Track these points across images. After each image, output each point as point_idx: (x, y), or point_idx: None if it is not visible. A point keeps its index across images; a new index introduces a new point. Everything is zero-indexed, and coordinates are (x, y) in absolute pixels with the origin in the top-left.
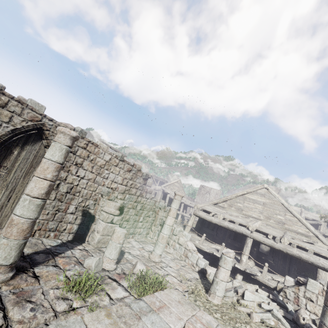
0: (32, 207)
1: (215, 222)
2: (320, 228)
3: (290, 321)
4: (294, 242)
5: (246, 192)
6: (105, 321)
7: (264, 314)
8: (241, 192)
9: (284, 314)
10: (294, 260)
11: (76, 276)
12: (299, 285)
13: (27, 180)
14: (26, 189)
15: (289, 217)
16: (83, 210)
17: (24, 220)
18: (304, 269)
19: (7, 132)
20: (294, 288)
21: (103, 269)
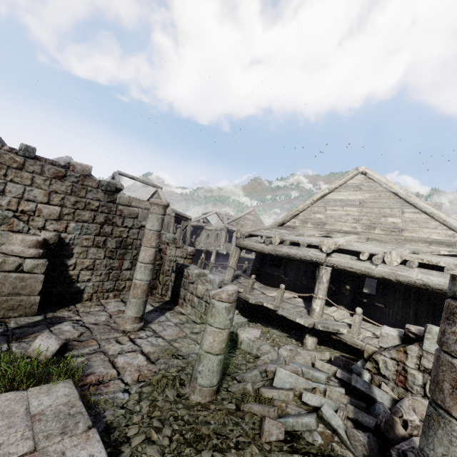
0: None
1: (268, 252)
2: None
3: (370, 431)
4: (413, 257)
5: (327, 190)
6: None
7: (299, 420)
8: (319, 194)
9: (356, 416)
10: (427, 296)
11: None
12: (409, 343)
13: None
14: None
15: (412, 215)
16: None
17: None
18: None
19: None
20: (395, 352)
21: None
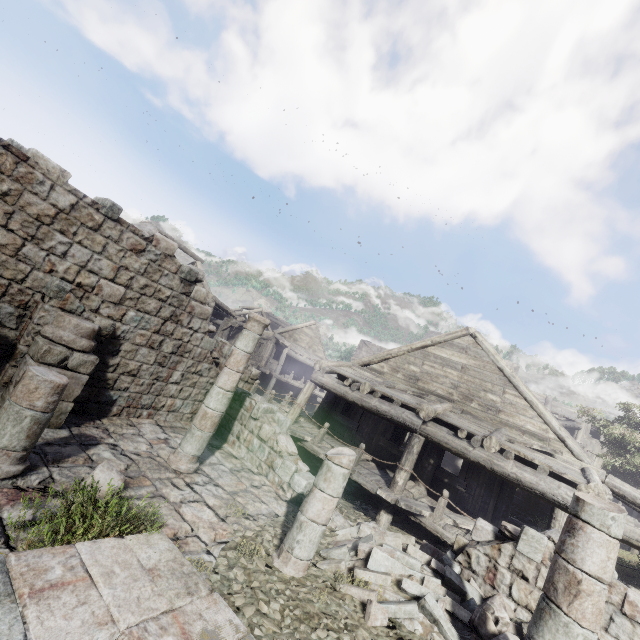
0: None
1: (352, 399)
2: (576, 435)
3: (464, 624)
4: (511, 447)
5: (430, 342)
6: None
7: (402, 607)
8: (419, 343)
9: (453, 609)
10: (510, 488)
11: None
12: (502, 540)
13: None
14: None
15: (512, 398)
16: None
17: None
18: (535, 512)
19: None
20: (490, 548)
21: None
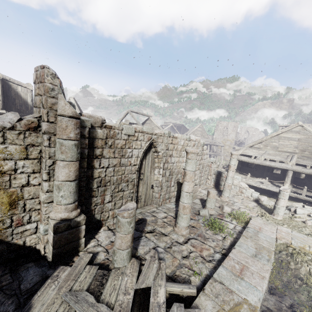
0: (191, 197)
1: (257, 163)
2: None
3: None
4: None
5: (280, 132)
6: (248, 240)
7: None
8: (275, 133)
9: None
10: None
11: (206, 222)
12: None
13: (151, 176)
14: (183, 189)
15: None
16: (177, 182)
17: (189, 205)
18: None
19: (142, 154)
20: None
21: (209, 214)
